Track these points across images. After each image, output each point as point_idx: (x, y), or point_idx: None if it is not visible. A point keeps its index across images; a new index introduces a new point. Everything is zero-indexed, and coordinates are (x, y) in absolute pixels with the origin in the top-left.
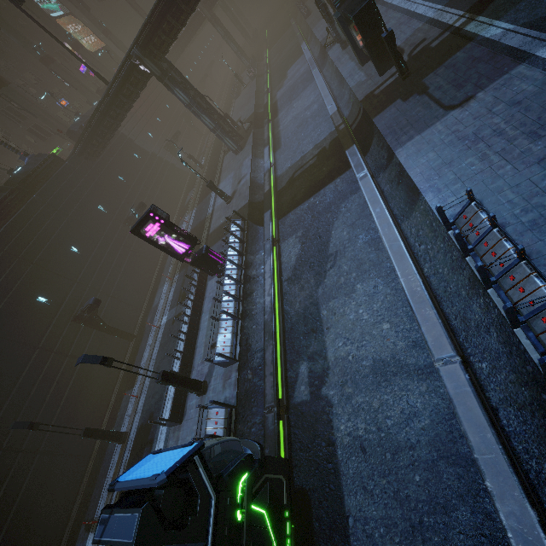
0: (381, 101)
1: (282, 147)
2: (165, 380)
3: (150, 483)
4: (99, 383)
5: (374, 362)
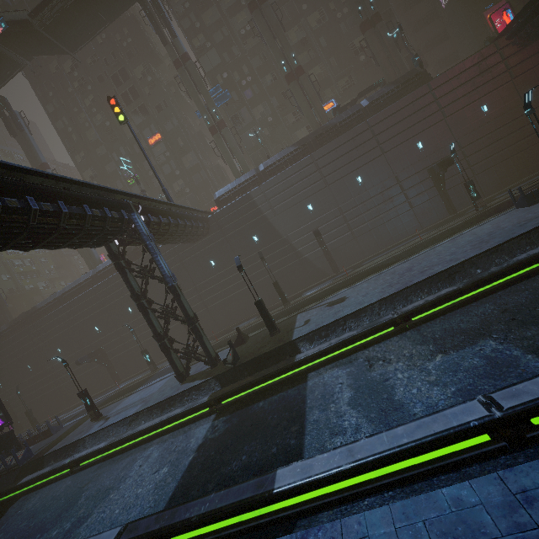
0: None
1: (85, 477)
2: None
3: None
4: (93, 384)
5: None
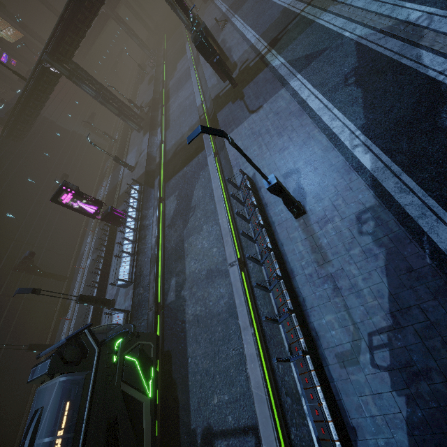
0: (222, 102)
1: (170, 127)
2: (82, 300)
3: (57, 344)
4: (40, 315)
5: (207, 271)
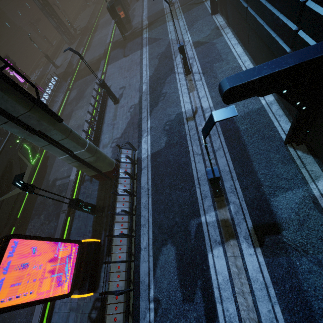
0: (116, 46)
1: (90, 50)
2: None
3: None
4: None
5: (78, 125)
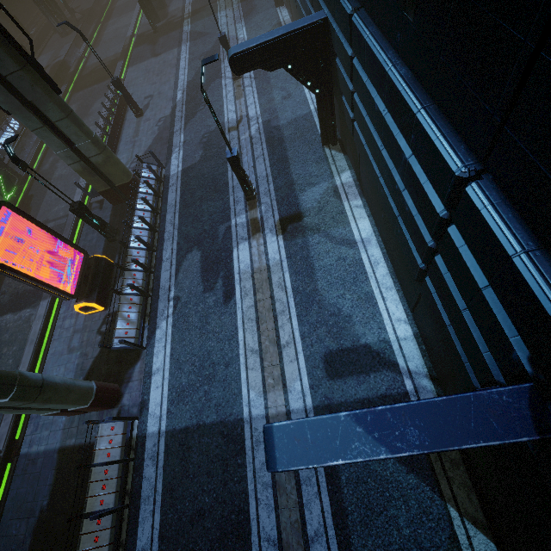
0: (143, 40)
1: (99, 47)
2: None
3: None
4: None
5: None
